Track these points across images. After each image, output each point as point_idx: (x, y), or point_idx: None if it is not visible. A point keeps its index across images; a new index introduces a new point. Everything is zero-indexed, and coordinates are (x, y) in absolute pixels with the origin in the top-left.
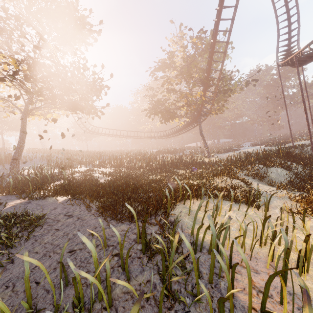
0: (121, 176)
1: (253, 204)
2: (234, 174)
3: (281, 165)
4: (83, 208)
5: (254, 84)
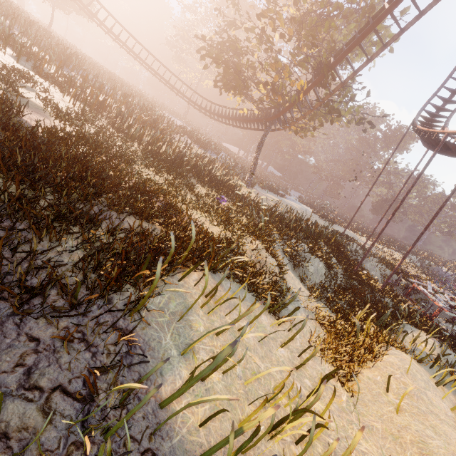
0: (84, 136)
1: (276, 311)
2: (272, 242)
3: (326, 259)
4: None
5: (365, 129)
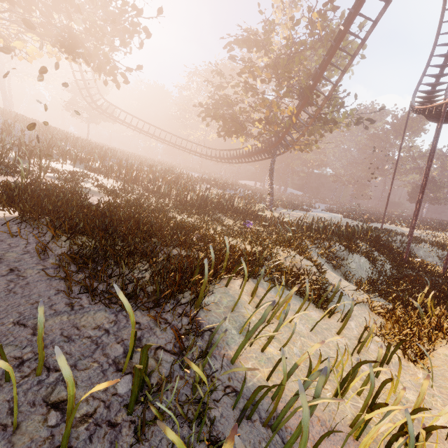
0: (130, 202)
1: (324, 306)
2: (304, 249)
3: (366, 254)
4: (34, 247)
5: (366, 126)
